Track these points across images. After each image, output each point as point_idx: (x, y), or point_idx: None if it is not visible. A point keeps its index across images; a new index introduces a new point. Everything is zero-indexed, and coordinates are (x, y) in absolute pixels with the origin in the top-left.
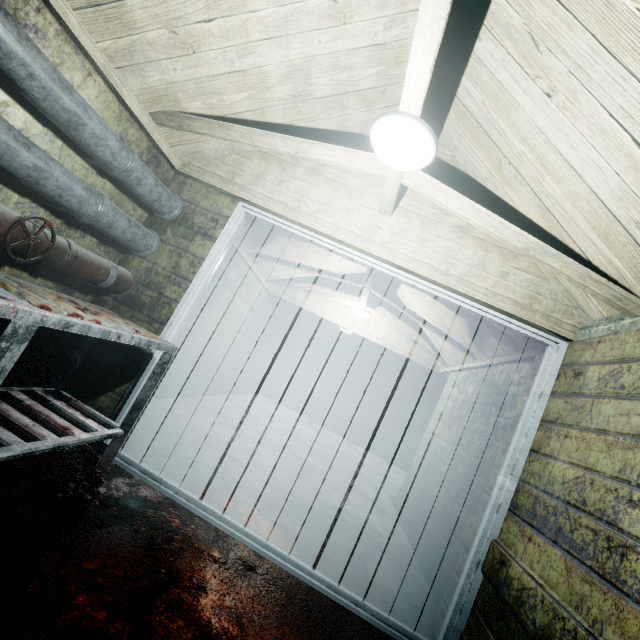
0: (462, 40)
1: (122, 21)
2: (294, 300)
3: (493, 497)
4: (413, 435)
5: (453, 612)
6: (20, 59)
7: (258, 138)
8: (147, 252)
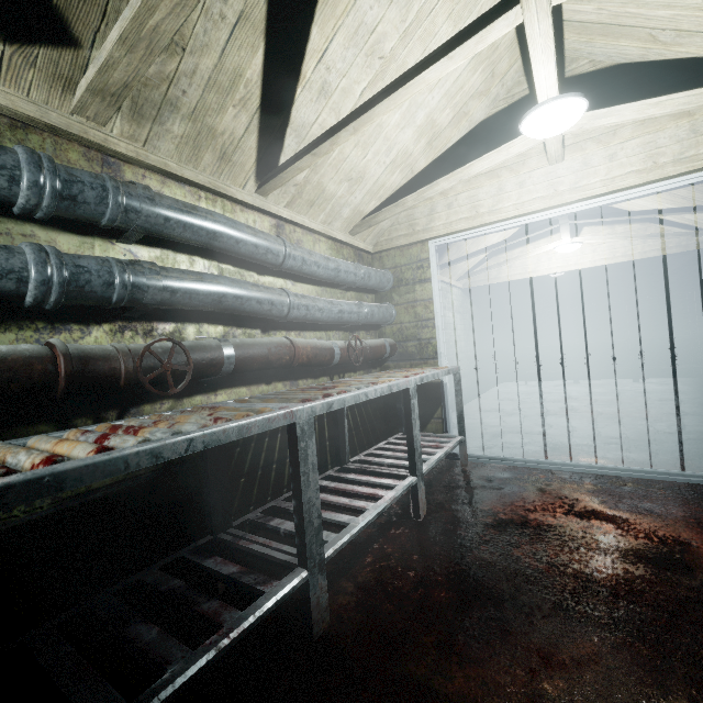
0: None
1: (325, 200)
2: (489, 281)
3: None
4: None
5: None
6: (313, 263)
7: (427, 194)
8: (392, 319)
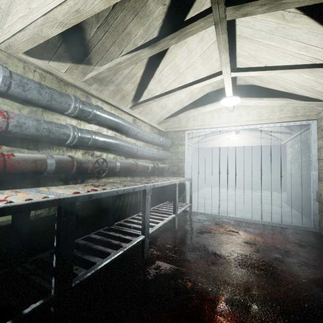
0: (231, 58)
1: (152, 112)
2: (205, 146)
3: (311, 179)
4: (285, 175)
5: (313, 216)
6: (145, 135)
7: (187, 115)
8: (169, 157)
